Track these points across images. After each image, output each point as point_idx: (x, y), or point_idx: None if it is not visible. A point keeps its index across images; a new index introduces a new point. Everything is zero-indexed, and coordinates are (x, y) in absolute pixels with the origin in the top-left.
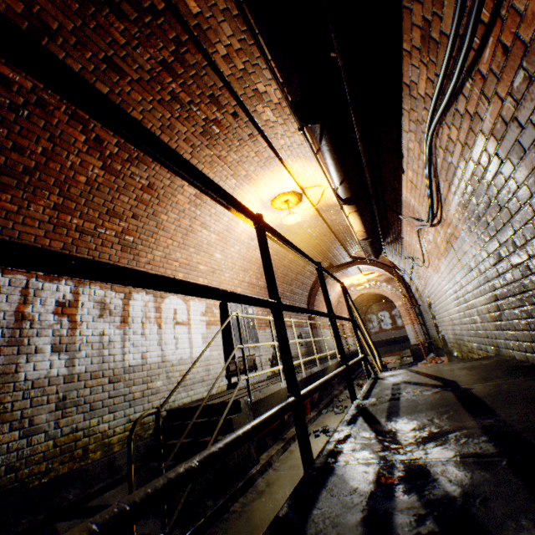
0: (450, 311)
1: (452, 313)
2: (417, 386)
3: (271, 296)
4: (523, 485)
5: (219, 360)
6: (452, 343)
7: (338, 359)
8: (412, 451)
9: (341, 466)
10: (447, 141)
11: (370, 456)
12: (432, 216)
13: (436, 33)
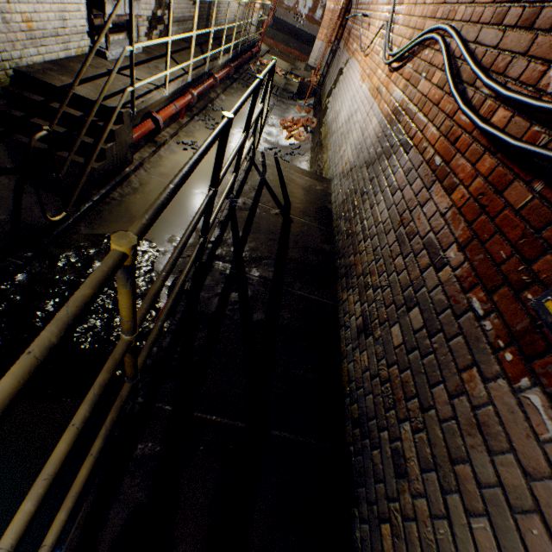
0: (342, 113)
1: (341, 116)
2: (271, 199)
3: (212, 187)
4: (269, 297)
5: (79, 7)
6: (326, 124)
7: (230, 56)
8: (245, 267)
9: (215, 266)
10: (434, 68)
11: (228, 264)
12: (389, 65)
13: (509, 20)
